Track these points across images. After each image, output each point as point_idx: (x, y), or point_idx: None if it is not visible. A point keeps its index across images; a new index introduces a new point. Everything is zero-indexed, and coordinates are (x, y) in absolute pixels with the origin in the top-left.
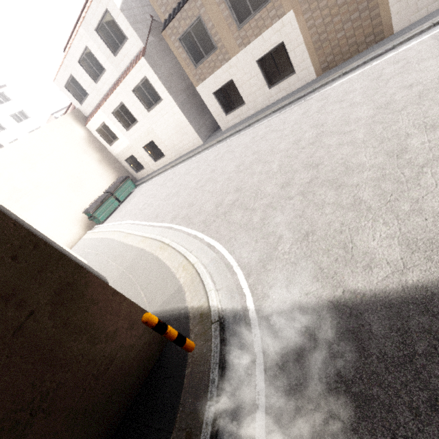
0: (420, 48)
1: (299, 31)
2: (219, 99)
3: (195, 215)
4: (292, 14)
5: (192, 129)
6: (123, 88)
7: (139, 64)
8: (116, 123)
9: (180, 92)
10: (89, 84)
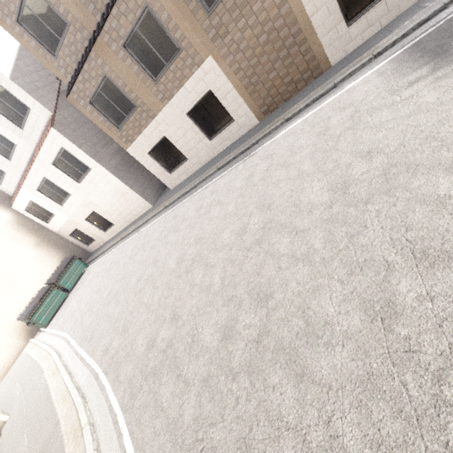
0: (367, 89)
1: (225, 77)
2: (157, 158)
3: (124, 359)
4: (211, 59)
5: (135, 194)
6: (40, 162)
7: (50, 135)
8: (46, 199)
9: (111, 155)
10: (2, 162)
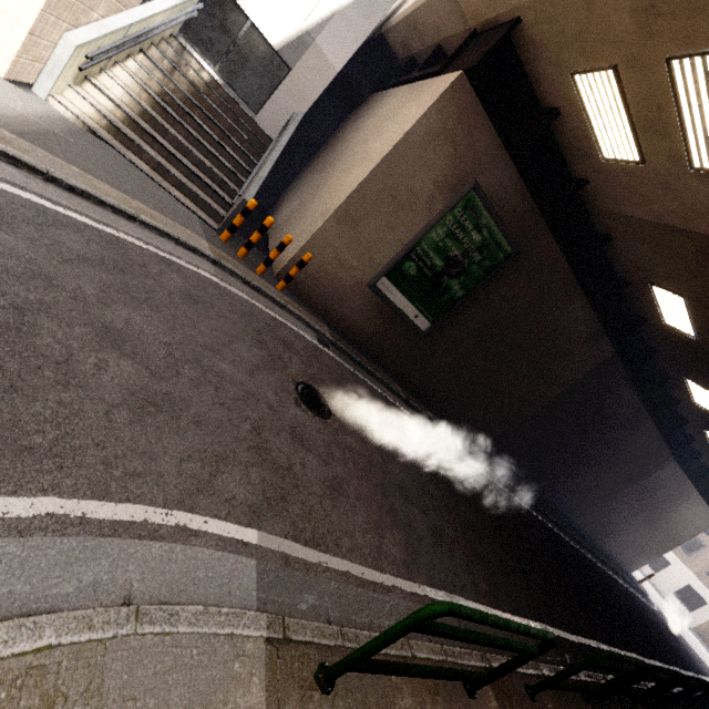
0: None
1: None
2: None
3: None
4: None
5: None
6: None
7: None
8: None
9: None
10: None
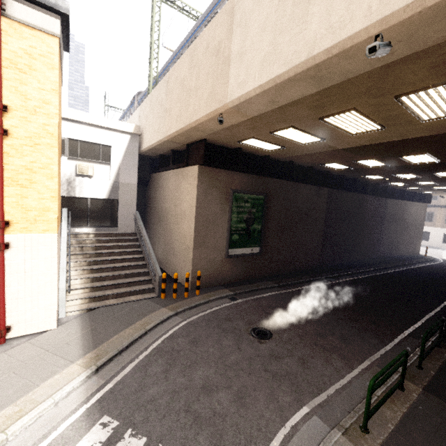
0: None
1: None
2: None
3: None
4: None
5: None
6: None
7: None
8: None
9: None
10: None
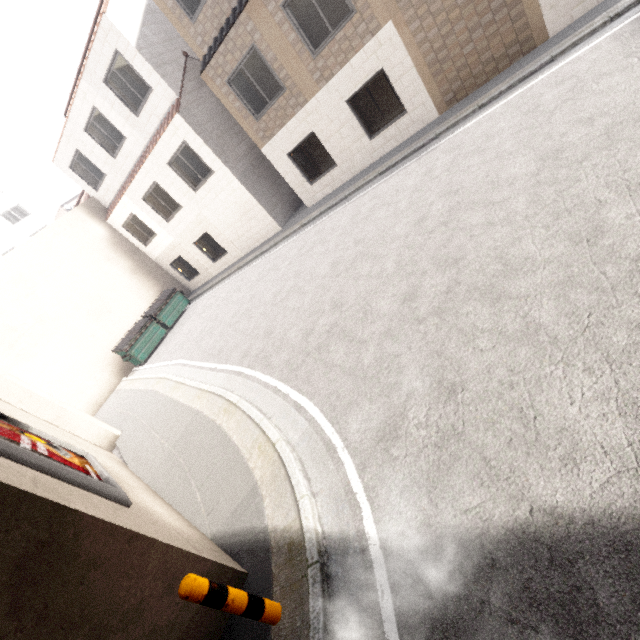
0: (596, 57)
1: (405, 51)
2: (297, 163)
3: (274, 351)
4: (391, 26)
5: (263, 211)
6: (153, 161)
7: (173, 124)
8: (151, 212)
9: (238, 158)
10: (105, 161)
